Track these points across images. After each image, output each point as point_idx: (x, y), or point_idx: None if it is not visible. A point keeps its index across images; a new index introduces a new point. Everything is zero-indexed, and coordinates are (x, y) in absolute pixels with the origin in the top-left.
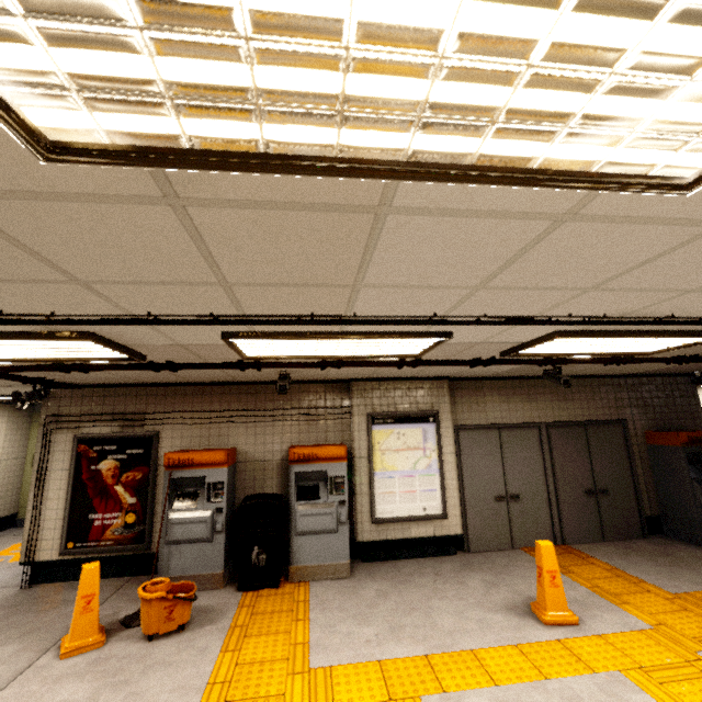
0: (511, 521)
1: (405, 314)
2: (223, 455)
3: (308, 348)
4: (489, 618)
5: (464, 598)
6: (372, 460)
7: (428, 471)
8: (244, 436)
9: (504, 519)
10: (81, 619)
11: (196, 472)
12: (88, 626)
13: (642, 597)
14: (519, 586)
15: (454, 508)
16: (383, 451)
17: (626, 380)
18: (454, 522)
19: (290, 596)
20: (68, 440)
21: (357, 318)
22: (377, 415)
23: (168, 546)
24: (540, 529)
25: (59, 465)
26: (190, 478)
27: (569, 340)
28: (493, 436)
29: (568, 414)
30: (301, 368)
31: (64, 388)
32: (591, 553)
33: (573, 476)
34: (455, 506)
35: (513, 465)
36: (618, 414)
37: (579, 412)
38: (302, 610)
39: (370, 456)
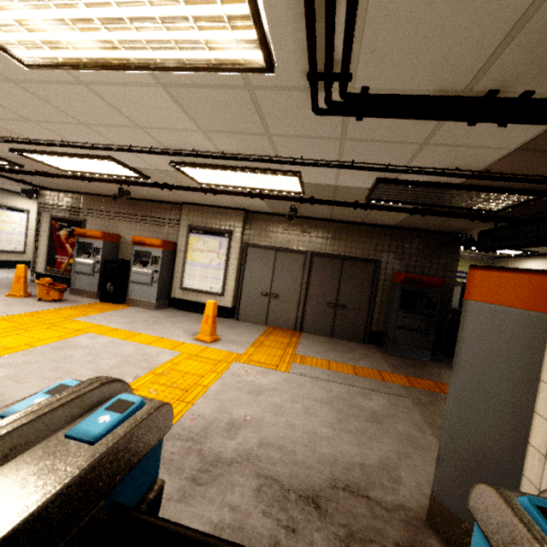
0: (269, 309)
1: (52, 140)
2: (99, 234)
3: (71, 164)
4: (177, 332)
5: (185, 326)
6: (185, 253)
7: (218, 267)
8: (125, 229)
9: (264, 307)
10: (16, 285)
11: (89, 240)
12: (18, 289)
13: (274, 349)
14: (223, 332)
15: (230, 292)
16: (193, 250)
17: (393, 230)
18: (228, 300)
19: (115, 307)
20: (48, 217)
21: (40, 142)
22: (193, 227)
23: (75, 274)
24: (287, 319)
25: (45, 229)
26: (87, 243)
27: (196, 170)
28: (271, 254)
29: (333, 249)
30: (109, 183)
31: (45, 190)
32: (305, 337)
33: (322, 292)
34: (231, 291)
35: (280, 276)
36: (375, 255)
37: (342, 249)
38: (109, 310)
39: (185, 251)
